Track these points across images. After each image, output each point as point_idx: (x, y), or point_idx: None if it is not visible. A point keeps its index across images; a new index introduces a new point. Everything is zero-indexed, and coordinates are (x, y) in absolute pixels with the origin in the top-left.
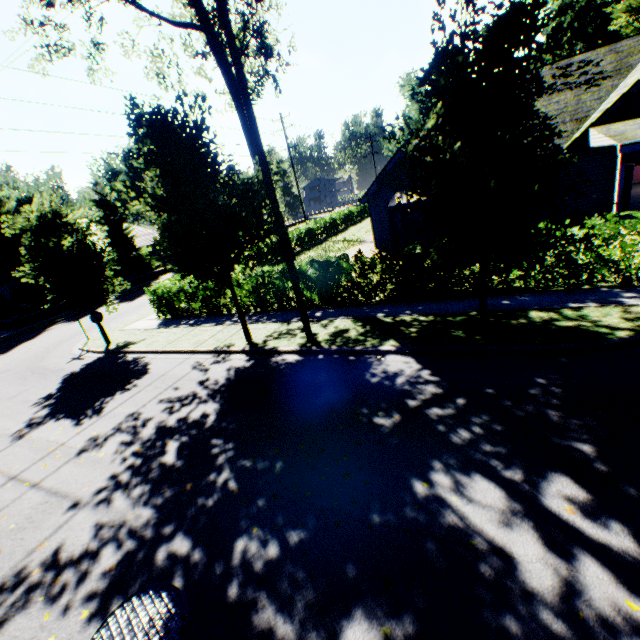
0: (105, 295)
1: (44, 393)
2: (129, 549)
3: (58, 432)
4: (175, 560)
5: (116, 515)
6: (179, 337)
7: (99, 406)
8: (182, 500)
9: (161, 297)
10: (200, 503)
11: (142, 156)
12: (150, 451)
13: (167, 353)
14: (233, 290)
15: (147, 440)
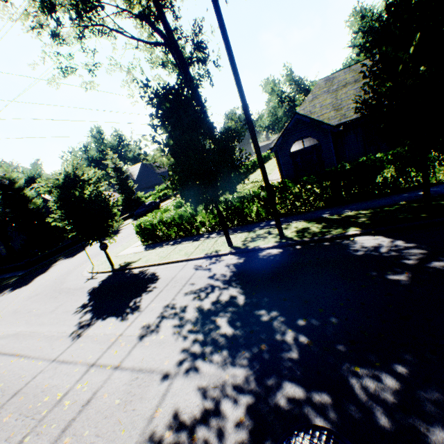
0: (107, 230)
1: (78, 304)
2: (246, 402)
3: (110, 327)
4: (300, 404)
5: (211, 378)
6: (168, 253)
7: (133, 305)
8: (265, 357)
9: (145, 228)
10: (284, 357)
11: (162, 115)
12: (204, 328)
13: (165, 264)
14: (218, 209)
15: (195, 321)
